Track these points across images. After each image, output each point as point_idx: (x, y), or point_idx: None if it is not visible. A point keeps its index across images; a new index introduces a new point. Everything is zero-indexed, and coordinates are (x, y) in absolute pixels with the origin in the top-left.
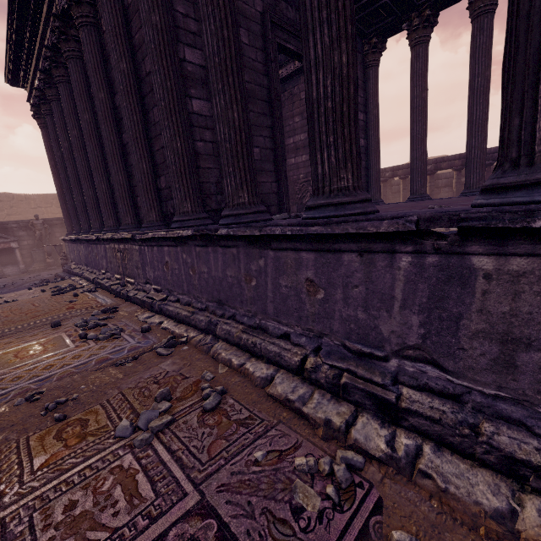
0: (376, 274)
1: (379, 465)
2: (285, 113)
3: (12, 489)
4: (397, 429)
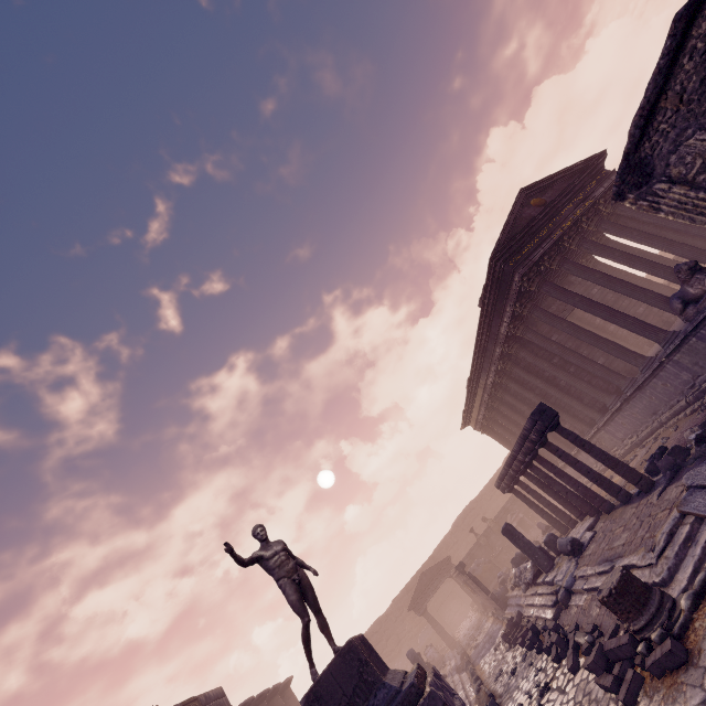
0: (668, 372)
1: None
2: (578, 315)
3: None
4: None
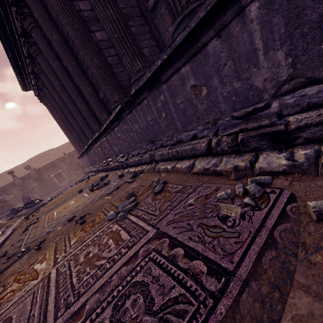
0: (236, 42)
1: (285, 176)
2: (162, 30)
3: (61, 255)
4: (294, 149)
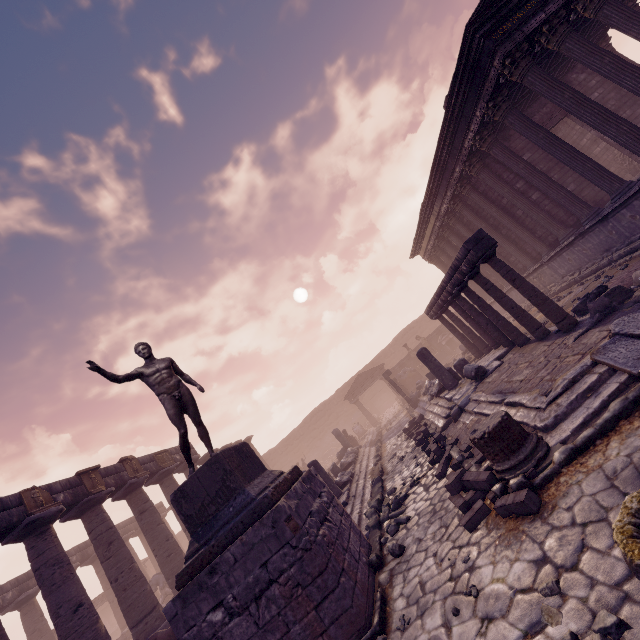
0: None
1: None
2: (564, 132)
3: None
4: None
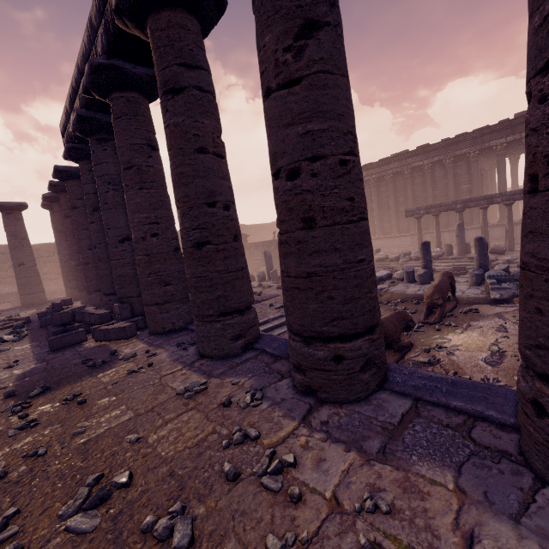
0: None
1: None
2: None
3: None
4: None
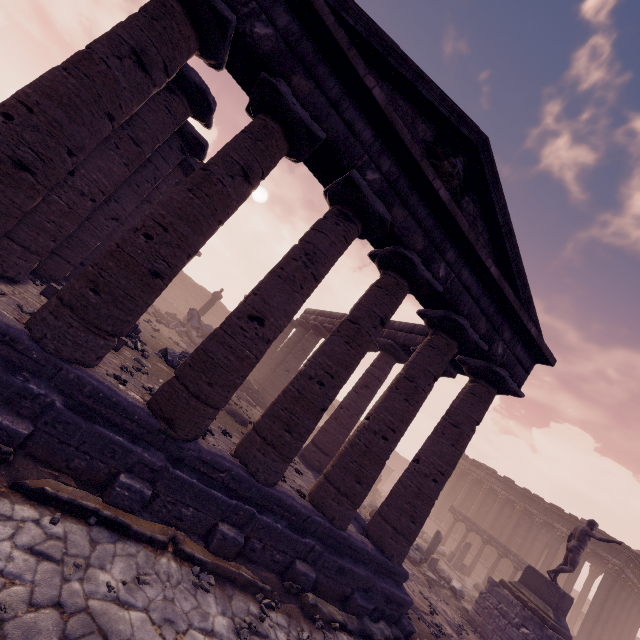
0: None
1: None
2: None
3: None
4: None
